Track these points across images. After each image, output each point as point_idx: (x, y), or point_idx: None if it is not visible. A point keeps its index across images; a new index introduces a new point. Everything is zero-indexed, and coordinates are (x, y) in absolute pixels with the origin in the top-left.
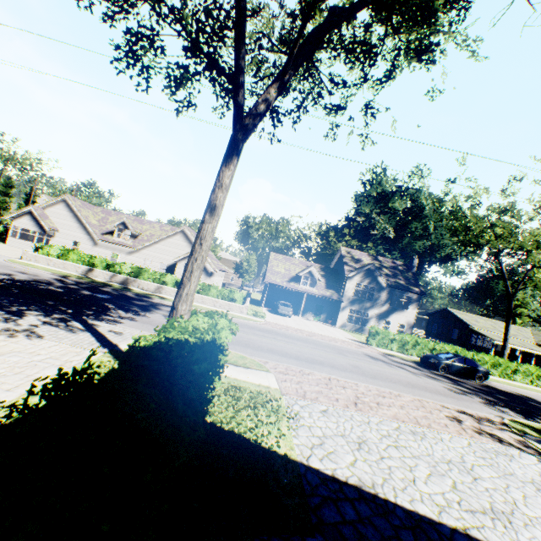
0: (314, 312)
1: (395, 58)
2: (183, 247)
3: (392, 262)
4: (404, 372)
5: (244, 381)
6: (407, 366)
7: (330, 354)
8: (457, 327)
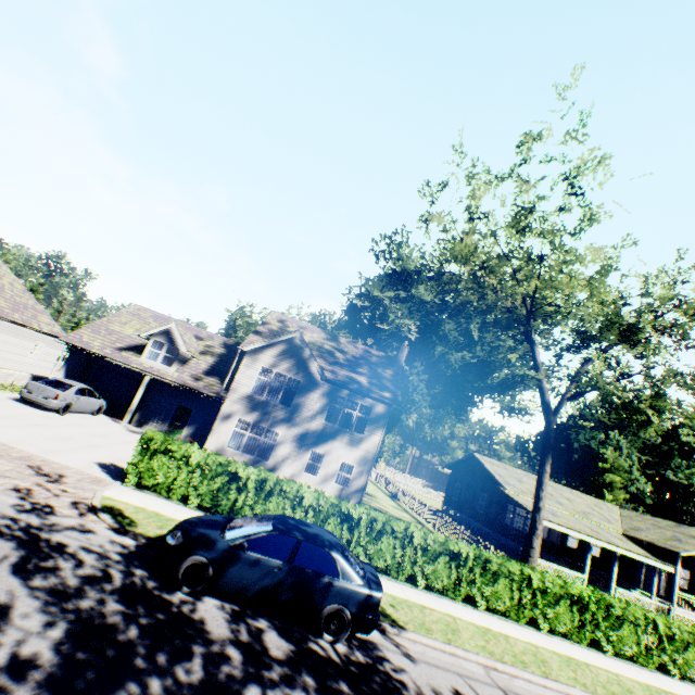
0: (169, 420)
1: None
2: None
3: (365, 349)
4: None
5: None
6: (5, 550)
7: None
8: (486, 489)
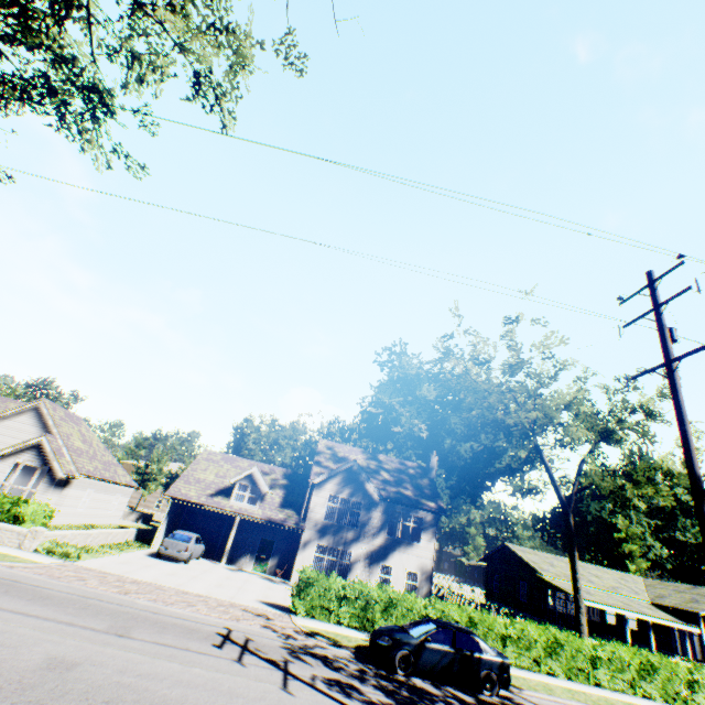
0: (256, 554)
1: (196, 77)
2: (28, 434)
3: (401, 462)
4: (256, 676)
5: None
6: (313, 659)
7: (55, 631)
8: (525, 577)
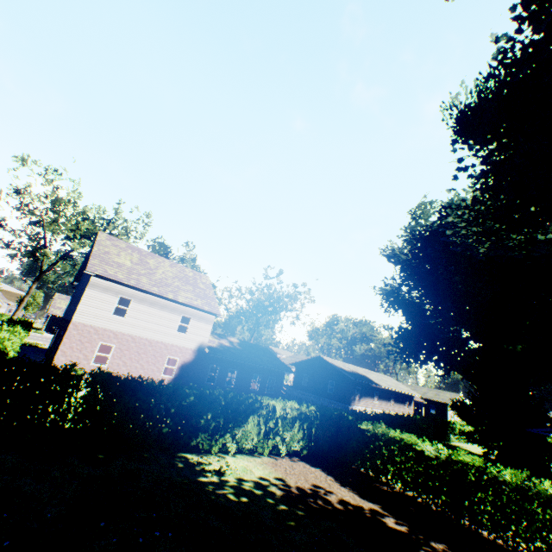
0: None
1: None
2: None
3: None
4: None
5: (31, 341)
6: None
7: None
8: None
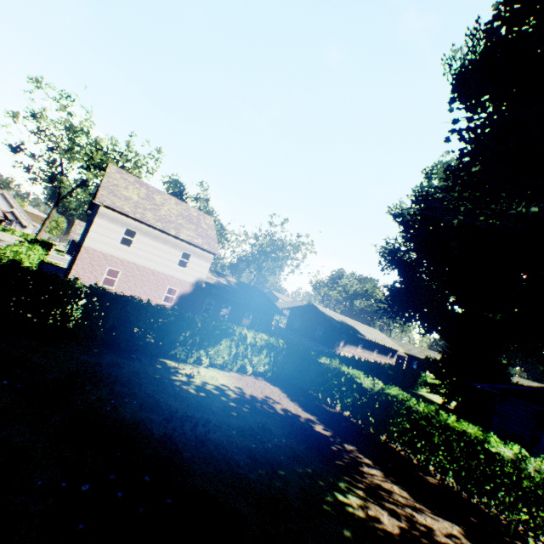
0: None
1: None
2: (1, 204)
3: None
4: None
5: (53, 261)
6: None
7: None
8: None
